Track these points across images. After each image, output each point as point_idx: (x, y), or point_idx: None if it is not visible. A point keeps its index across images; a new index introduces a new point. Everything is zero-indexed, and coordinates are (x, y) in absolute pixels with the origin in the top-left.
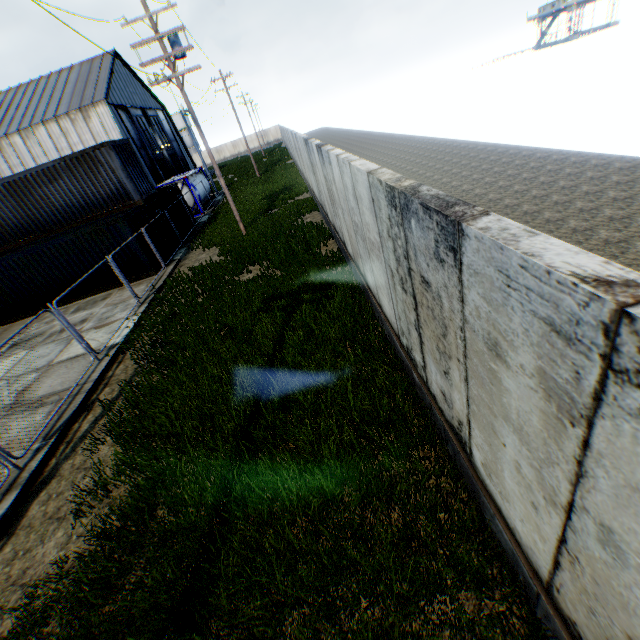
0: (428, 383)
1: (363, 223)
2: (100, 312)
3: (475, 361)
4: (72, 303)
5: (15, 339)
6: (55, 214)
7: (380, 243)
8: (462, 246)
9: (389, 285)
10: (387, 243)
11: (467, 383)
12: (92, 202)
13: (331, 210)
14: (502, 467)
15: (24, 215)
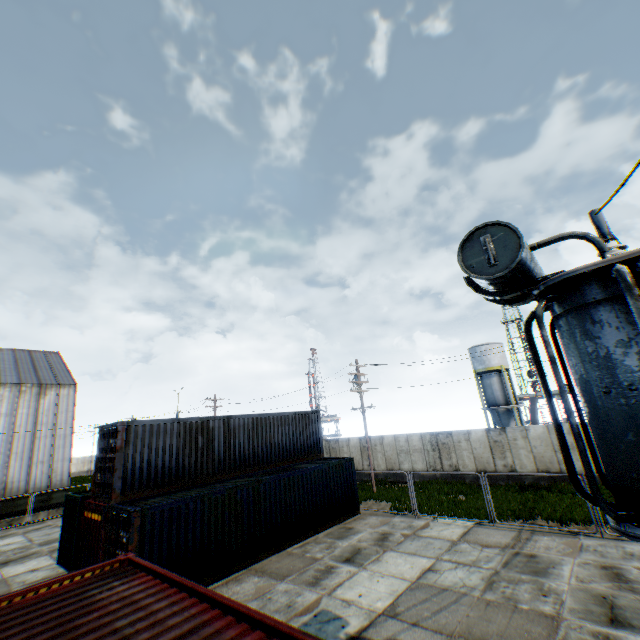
0: None
1: None
2: (384, 528)
3: None
4: (303, 540)
5: (323, 561)
6: (270, 451)
7: None
8: None
9: None
10: None
11: None
12: (296, 447)
13: (485, 460)
14: None
15: (250, 446)
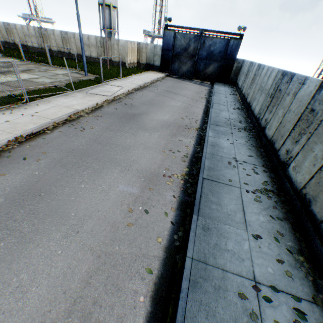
0: (105, 59)
1: (90, 43)
2: None
3: (112, 48)
4: None
5: None
6: None
7: (96, 44)
8: (111, 39)
9: (97, 50)
10: (98, 43)
11: (111, 51)
12: None
13: (61, 46)
14: (115, 56)
15: None
